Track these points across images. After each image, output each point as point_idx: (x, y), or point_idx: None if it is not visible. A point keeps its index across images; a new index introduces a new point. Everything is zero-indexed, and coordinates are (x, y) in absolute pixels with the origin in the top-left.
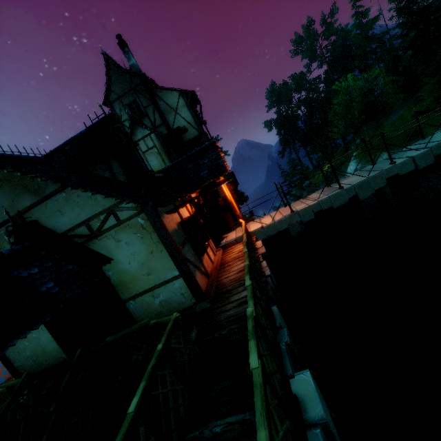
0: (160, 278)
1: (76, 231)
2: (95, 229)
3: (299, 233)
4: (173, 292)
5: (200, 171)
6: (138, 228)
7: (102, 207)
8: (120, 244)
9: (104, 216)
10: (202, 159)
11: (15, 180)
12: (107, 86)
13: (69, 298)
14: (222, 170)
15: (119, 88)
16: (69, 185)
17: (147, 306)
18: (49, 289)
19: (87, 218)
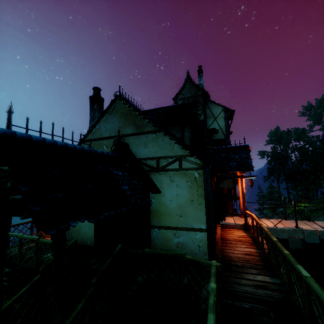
0: (188, 224)
1: (147, 161)
2: (160, 166)
3: (297, 249)
4: (192, 240)
5: (229, 161)
6: (192, 179)
7: (174, 153)
8: (172, 183)
9: (172, 160)
10: (234, 154)
11: (131, 116)
12: (180, 90)
13: (133, 202)
14: (249, 168)
15: (186, 93)
16: (164, 130)
17: (165, 240)
18: (126, 190)
19: (160, 156)
